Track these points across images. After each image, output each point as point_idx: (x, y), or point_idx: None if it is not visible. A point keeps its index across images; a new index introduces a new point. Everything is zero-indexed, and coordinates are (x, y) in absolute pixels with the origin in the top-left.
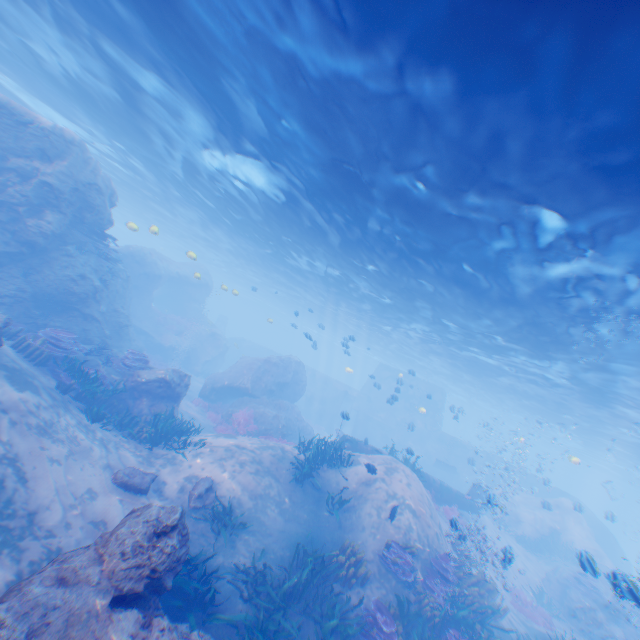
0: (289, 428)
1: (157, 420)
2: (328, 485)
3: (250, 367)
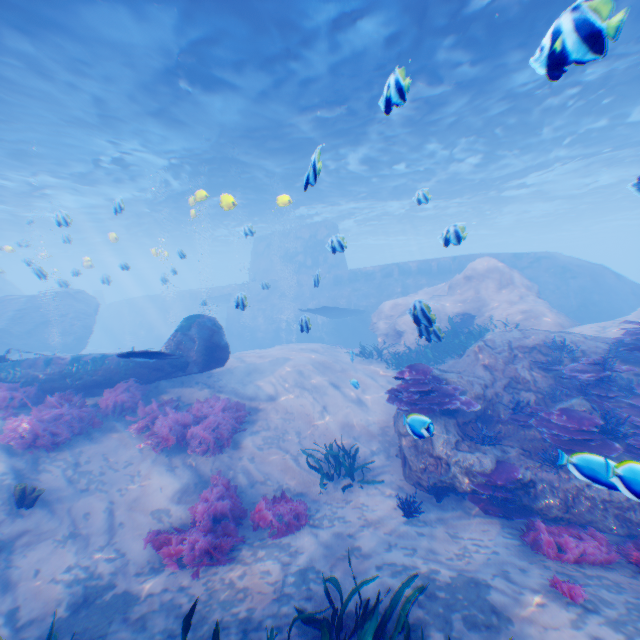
0: None
1: None
2: None
3: None
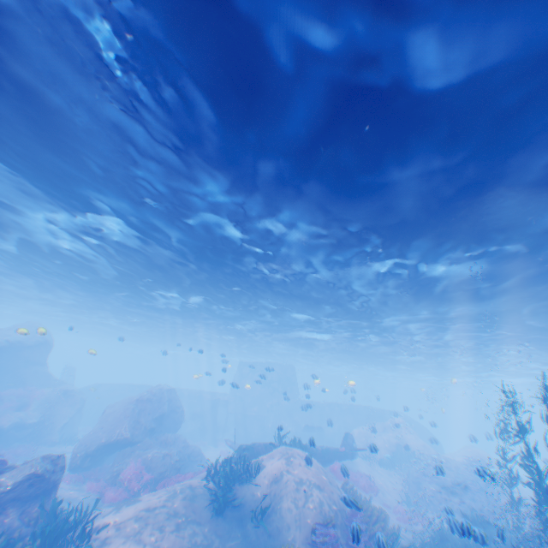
0: (181, 459)
1: (44, 529)
2: (246, 501)
3: (124, 414)
